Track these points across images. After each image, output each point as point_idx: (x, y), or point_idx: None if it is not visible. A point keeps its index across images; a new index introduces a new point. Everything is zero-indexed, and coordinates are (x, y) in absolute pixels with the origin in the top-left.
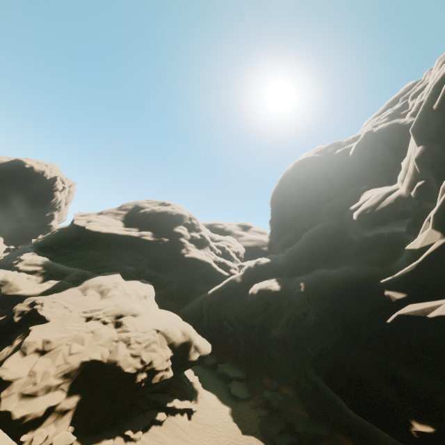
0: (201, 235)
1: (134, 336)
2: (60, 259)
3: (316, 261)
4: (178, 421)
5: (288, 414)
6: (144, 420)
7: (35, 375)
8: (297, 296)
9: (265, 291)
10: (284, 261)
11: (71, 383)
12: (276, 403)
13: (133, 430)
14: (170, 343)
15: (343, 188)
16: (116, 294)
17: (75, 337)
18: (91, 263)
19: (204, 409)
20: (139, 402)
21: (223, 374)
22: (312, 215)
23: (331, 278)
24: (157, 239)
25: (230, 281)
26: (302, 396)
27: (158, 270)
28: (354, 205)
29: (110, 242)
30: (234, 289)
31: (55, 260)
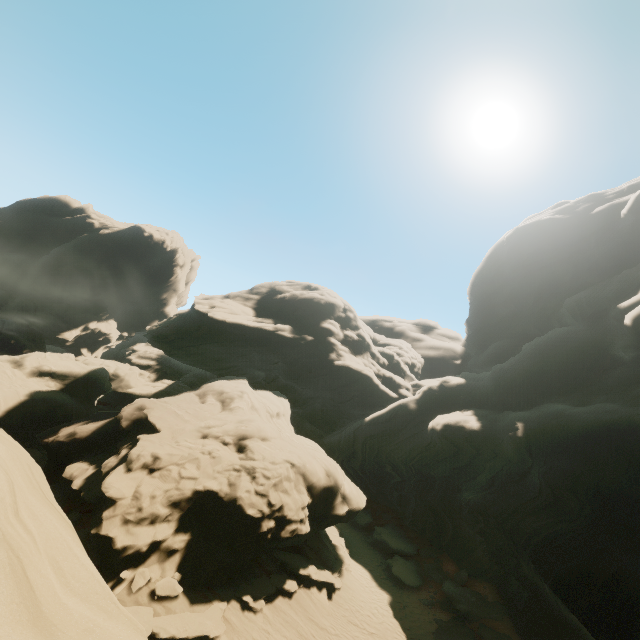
0: (359, 335)
1: (261, 467)
2: (176, 353)
3: (546, 390)
4: (313, 598)
5: (484, 627)
6: (269, 585)
7: (141, 497)
8: (511, 443)
9: (454, 428)
10: (488, 385)
11: (181, 516)
12: (464, 606)
13: (253, 595)
14: (308, 485)
15: (605, 272)
16: (241, 406)
17: (188, 457)
18: (212, 361)
19: (351, 589)
20: (263, 558)
21: (381, 542)
22: (542, 314)
23: (575, 421)
24: (297, 336)
25: (399, 407)
26: (509, 605)
27: (297, 380)
28: (628, 300)
29: (236, 336)
30: (405, 419)
31: (171, 354)
